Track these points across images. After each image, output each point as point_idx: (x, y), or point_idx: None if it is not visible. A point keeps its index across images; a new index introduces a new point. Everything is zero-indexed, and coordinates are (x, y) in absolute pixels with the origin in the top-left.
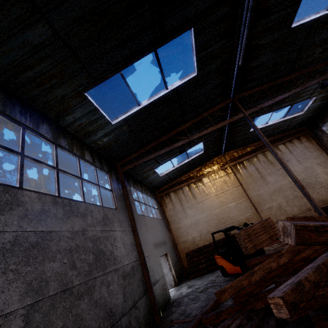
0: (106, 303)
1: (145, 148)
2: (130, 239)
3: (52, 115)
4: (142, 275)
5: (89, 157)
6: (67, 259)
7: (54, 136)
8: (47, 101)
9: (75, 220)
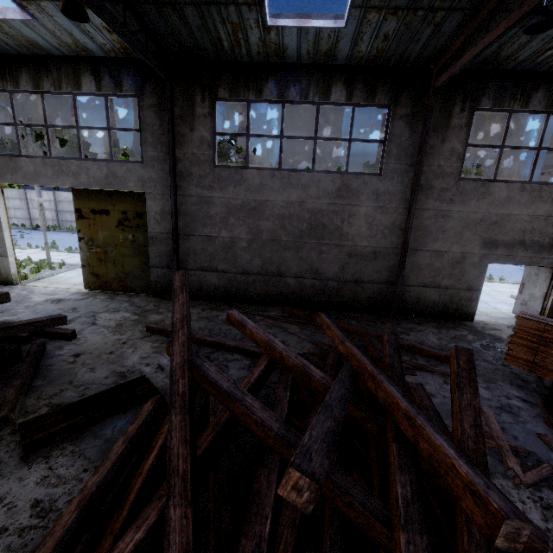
0: (313, 263)
1: (479, 15)
2: (394, 220)
3: (276, 59)
4: (395, 266)
5: (341, 93)
6: (279, 222)
7: (280, 91)
8: (258, 52)
9: (292, 192)
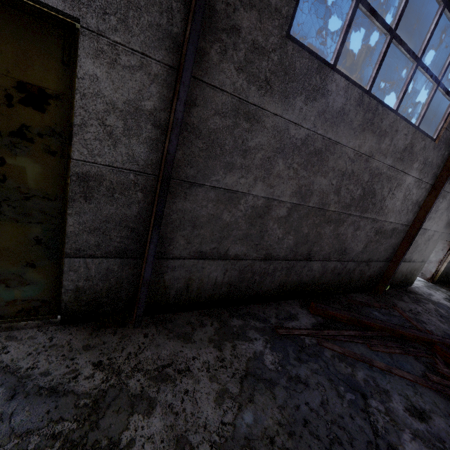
0: (345, 241)
1: None
2: (419, 196)
3: None
4: (398, 243)
5: None
6: (336, 182)
7: None
8: None
9: (367, 138)
